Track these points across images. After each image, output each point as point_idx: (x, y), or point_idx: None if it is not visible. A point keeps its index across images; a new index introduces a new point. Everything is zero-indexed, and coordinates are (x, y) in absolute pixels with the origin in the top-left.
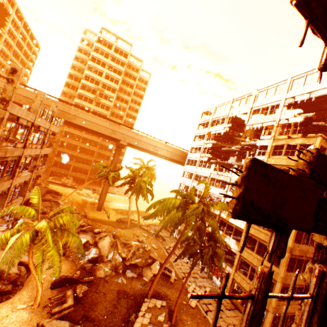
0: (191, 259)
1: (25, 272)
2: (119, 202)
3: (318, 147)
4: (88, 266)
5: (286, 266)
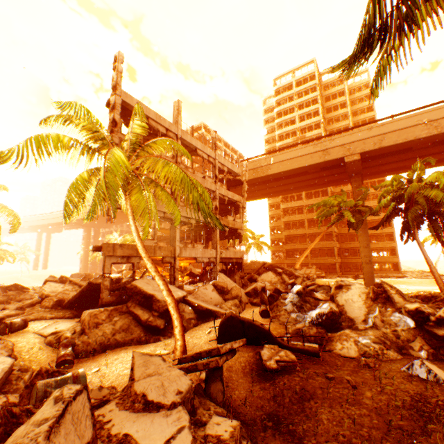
0: None
1: (192, 316)
2: (418, 285)
3: None
4: (308, 329)
5: None
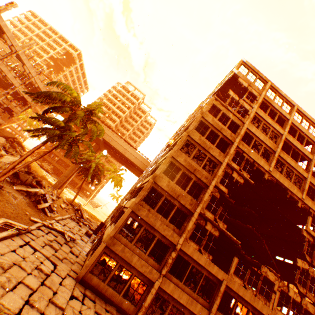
0: (92, 237)
1: None
2: (78, 200)
3: (208, 103)
4: None
5: (144, 192)
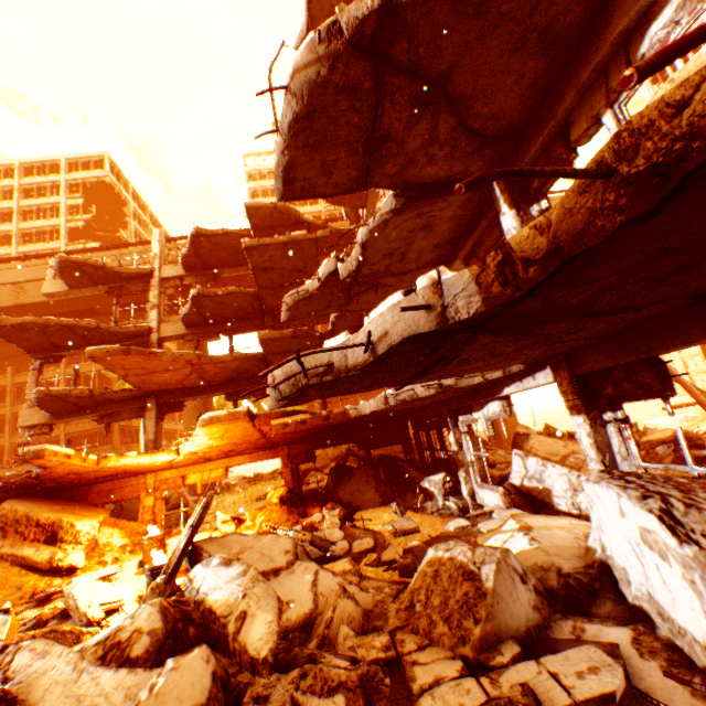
0: None
1: None
2: None
3: None
4: None
5: None
